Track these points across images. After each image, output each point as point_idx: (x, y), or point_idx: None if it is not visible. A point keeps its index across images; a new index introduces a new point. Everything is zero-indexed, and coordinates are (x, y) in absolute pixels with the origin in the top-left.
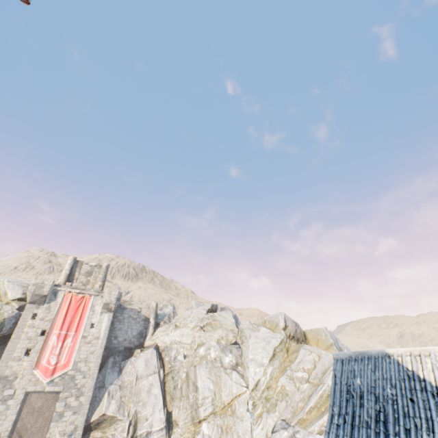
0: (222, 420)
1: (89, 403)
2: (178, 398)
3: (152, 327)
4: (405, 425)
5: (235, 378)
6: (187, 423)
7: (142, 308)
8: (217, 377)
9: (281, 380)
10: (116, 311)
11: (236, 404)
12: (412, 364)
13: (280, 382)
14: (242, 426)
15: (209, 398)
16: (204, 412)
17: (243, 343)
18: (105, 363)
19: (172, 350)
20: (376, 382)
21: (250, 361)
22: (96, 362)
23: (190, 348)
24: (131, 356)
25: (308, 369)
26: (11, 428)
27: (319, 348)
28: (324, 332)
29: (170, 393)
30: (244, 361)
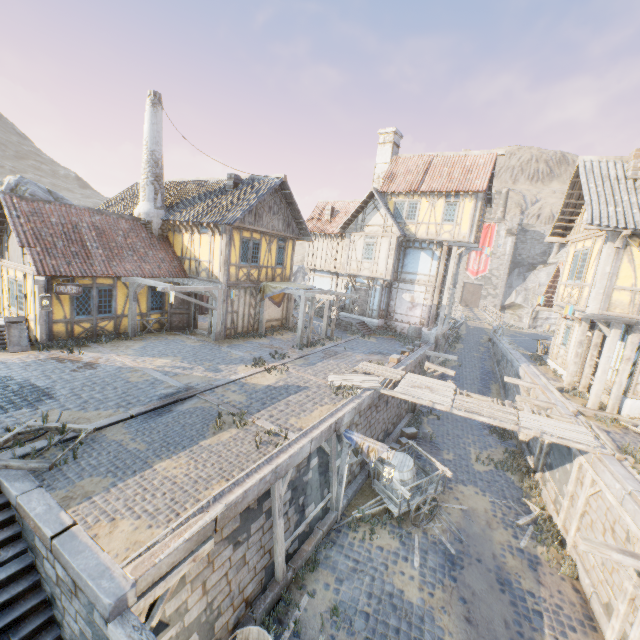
0: None
1: (502, 295)
2: None
3: (555, 248)
4: None
5: None
6: None
7: (544, 231)
8: None
9: None
10: (518, 234)
11: None
12: None
13: None
14: None
15: None
16: None
17: None
18: (511, 272)
19: None
20: None
21: None
22: (504, 271)
23: None
24: (534, 270)
25: None
26: (460, 298)
27: None
28: None
29: None
30: None
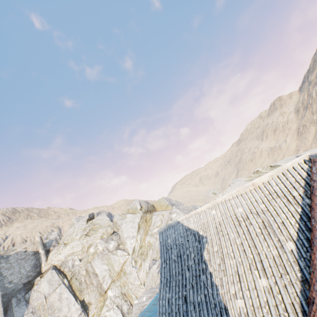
0: (119, 282)
1: None
2: (86, 288)
3: (43, 256)
4: (187, 253)
5: (120, 254)
6: (97, 299)
7: (27, 248)
8: (108, 259)
9: (147, 239)
10: (0, 263)
11: (125, 268)
12: (187, 223)
13: (146, 241)
14: (132, 277)
15: (107, 275)
16: (106, 285)
17: (118, 230)
18: (8, 306)
19: (68, 261)
20: (176, 238)
21: (126, 239)
22: None
23: (82, 252)
24: (33, 286)
25: (159, 225)
26: None
27: (162, 209)
28: (163, 199)
29: (78, 289)
30: (123, 240)
